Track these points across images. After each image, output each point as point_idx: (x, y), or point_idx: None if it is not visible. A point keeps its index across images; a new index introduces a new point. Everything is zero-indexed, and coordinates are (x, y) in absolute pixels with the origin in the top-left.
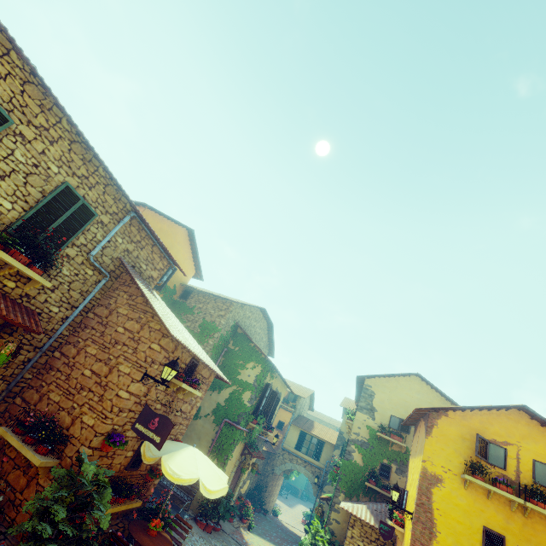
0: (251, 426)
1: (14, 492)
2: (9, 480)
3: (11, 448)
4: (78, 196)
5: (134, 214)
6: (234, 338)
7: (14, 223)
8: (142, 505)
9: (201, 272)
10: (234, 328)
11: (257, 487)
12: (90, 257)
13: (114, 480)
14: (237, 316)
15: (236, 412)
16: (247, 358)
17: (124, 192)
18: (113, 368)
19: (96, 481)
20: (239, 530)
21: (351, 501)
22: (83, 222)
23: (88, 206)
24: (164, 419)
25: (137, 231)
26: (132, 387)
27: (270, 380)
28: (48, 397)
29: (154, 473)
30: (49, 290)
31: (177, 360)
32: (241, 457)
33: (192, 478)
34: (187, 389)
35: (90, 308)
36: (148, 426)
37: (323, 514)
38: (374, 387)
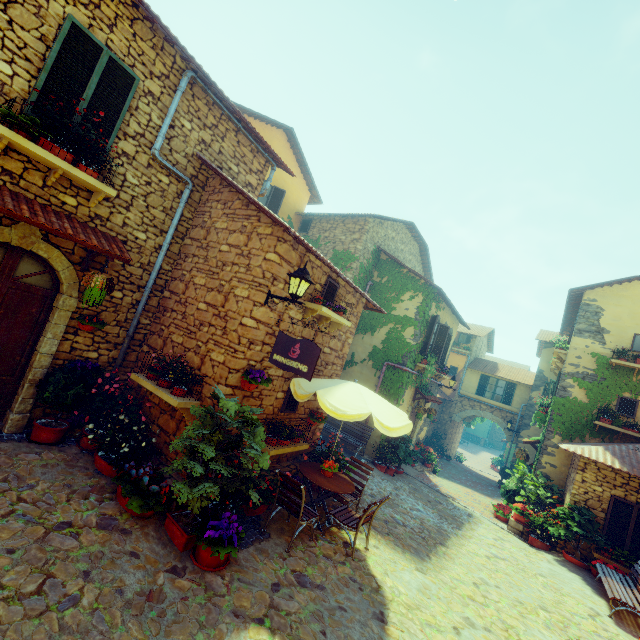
0: (420, 367)
1: (168, 435)
2: (160, 425)
3: (153, 395)
4: (97, 44)
5: (191, 74)
6: (377, 268)
7: (27, 99)
8: (311, 449)
9: (317, 192)
10: (375, 255)
11: (434, 435)
12: (155, 152)
13: (270, 422)
14: (377, 238)
15: (399, 353)
16: (401, 289)
17: (158, 21)
18: (228, 295)
19: (242, 419)
20: (423, 473)
21: (571, 443)
22: (123, 93)
23: (119, 61)
24: (306, 343)
25: (207, 108)
26: (257, 313)
27: (435, 312)
28: (171, 340)
29: (315, 416)
30: (122, 208)
31: (304, 267)
32: (413, 403)
33: (361, 413)
34: (330, 315)
35: (185, 233)
36: (289, 356)
37: (528, 458)
38: (602, 301)
